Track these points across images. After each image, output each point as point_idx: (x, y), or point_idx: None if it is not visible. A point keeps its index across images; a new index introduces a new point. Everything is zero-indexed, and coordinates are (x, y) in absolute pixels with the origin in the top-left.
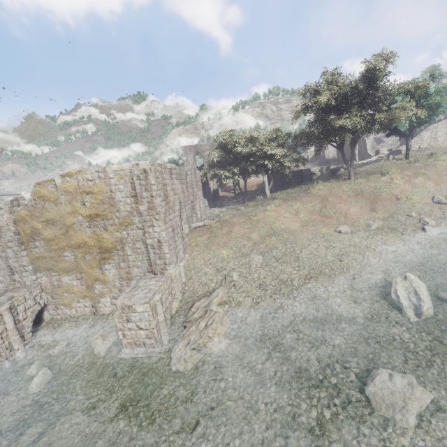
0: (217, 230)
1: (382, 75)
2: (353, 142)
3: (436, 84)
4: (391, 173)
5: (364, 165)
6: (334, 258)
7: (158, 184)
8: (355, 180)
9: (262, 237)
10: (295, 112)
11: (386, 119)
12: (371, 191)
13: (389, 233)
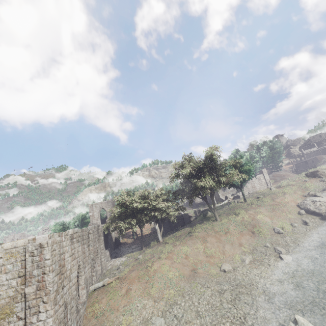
0: (116, 290)
1: (216, 158)
2: (211, 194)
3: (244, 160)
4: (241, 213)
5: (222, 207)
6: (230, 305)
7: (54, 257)
8: (221, 221)
9: (160, 290)
10: (171, 178)
11: (226, 180)
12: (234, 229)
13: (260, 266)
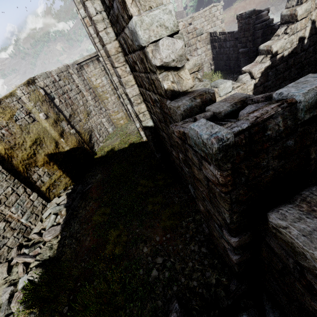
0: None
1: None
2: None
3: None
4: None
5: None
6: None
7: None
8: None
9: None
10: None
11: None
12: None
13: None
